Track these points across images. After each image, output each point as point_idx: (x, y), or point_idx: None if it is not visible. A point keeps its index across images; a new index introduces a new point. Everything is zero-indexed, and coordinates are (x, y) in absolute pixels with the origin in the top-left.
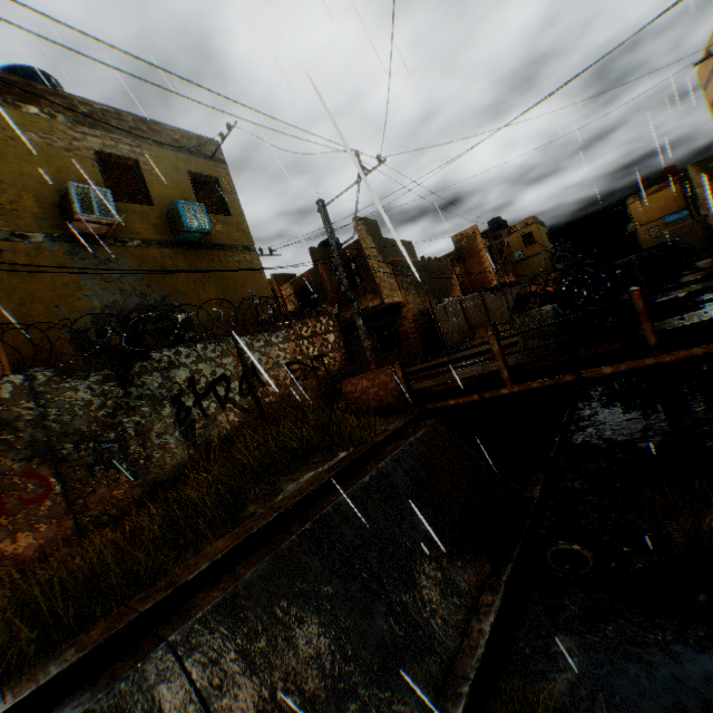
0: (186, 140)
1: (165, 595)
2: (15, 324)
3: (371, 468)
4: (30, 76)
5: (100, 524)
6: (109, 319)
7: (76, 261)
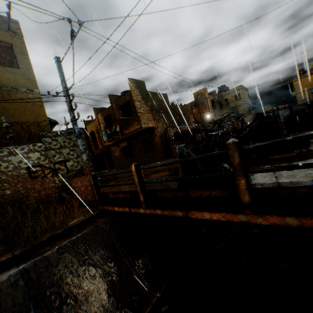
0: None
1: None
2: None
3: None
4: None
5: None
6: None
7: None
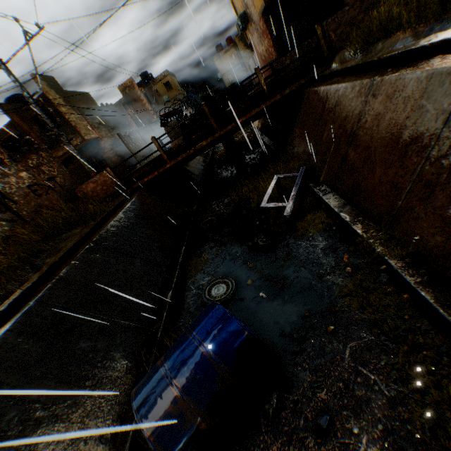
0: None
1: (20, 295)
2: None
3: (113, 218)
4: None
5: None
6: None
7: None
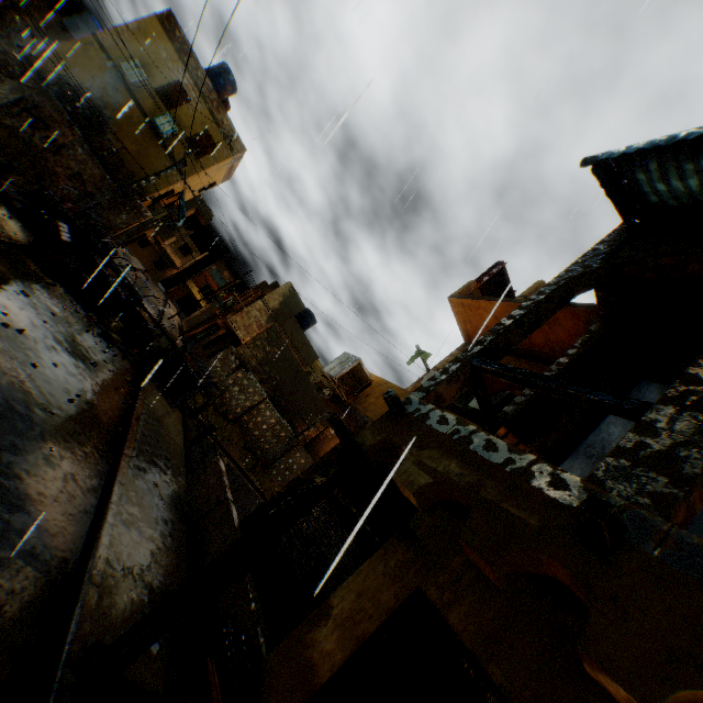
0: (229, 129)
1: None
2: (59, 53)
3: None
4: (225, 70)
5: None
6: (83, 92)
7: (108, 76)
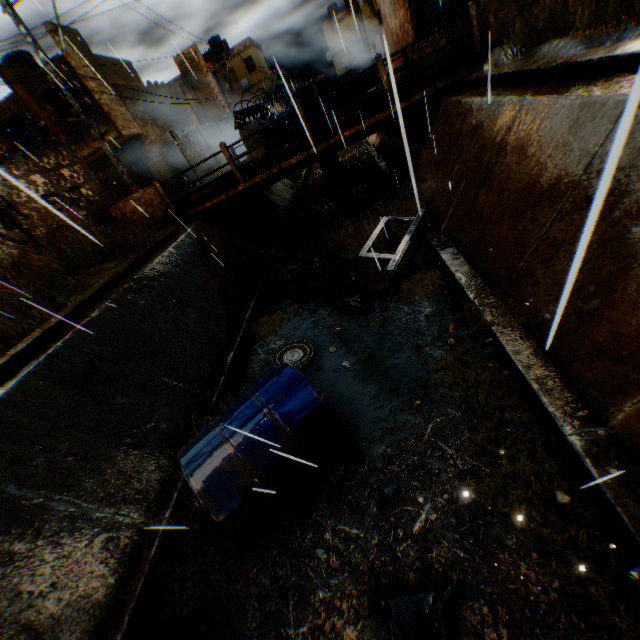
0: None
1: (41, 335)
2: None
3: (160, 253)
4: None
5: None
6: None
7: None
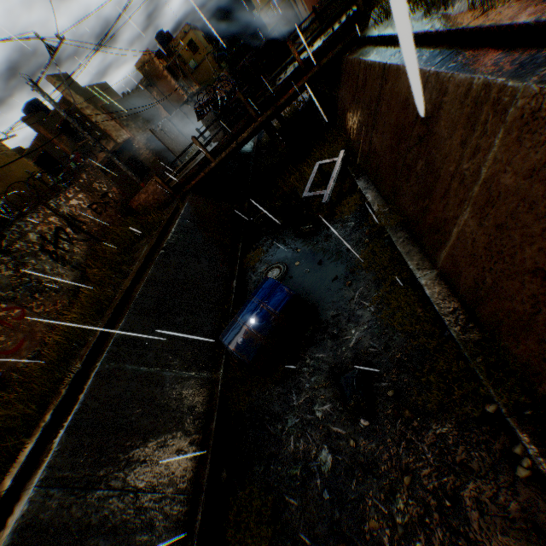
0: None
1: (124, 293)
2: None
3: (173, 226)
4: None
5: (61, 315)
6: None
7: None
